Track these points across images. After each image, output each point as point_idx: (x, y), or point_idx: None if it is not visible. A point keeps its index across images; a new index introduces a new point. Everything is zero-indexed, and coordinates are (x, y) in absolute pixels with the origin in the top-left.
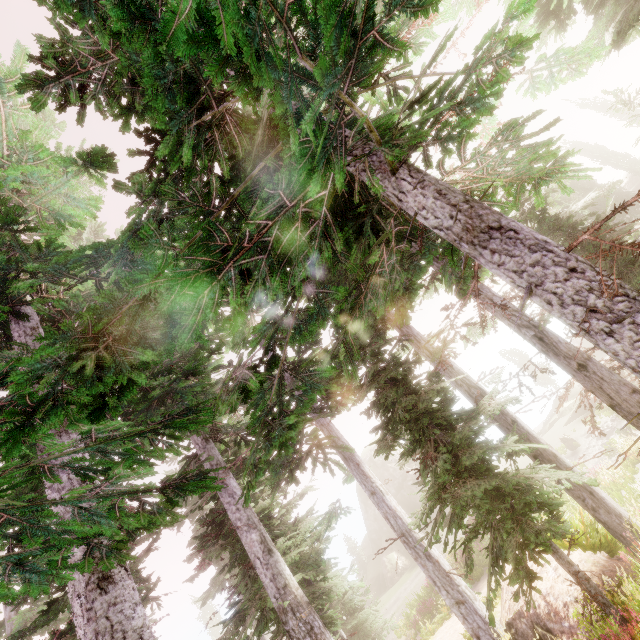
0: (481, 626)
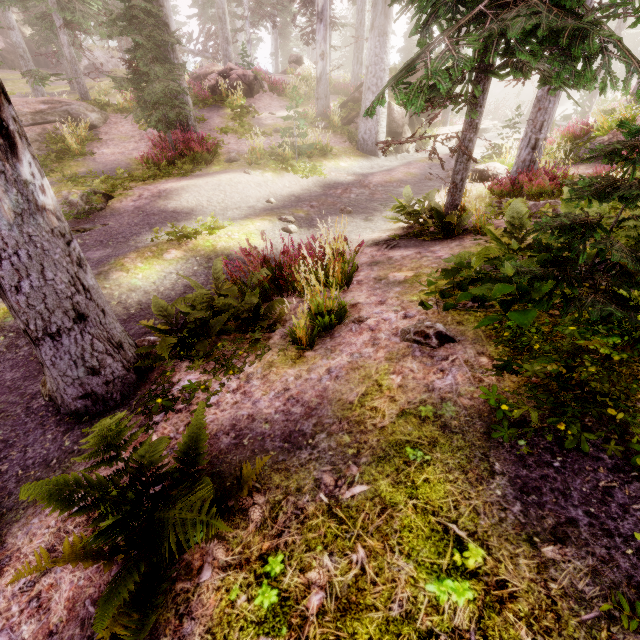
0: None
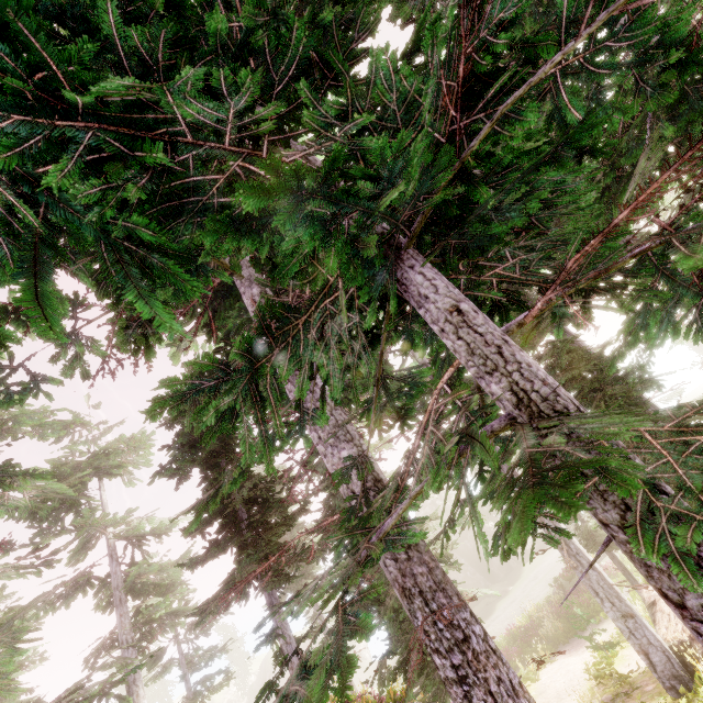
0: (653, 642)
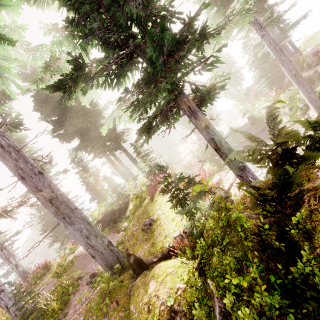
0: None
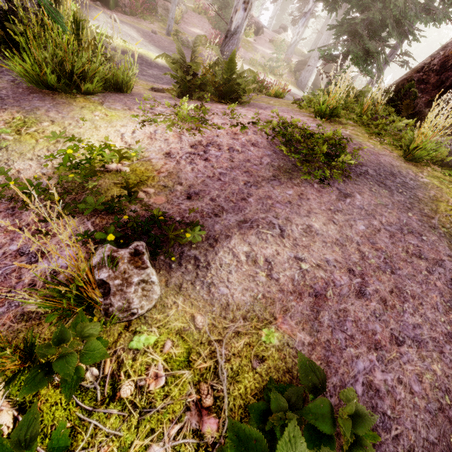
0: None
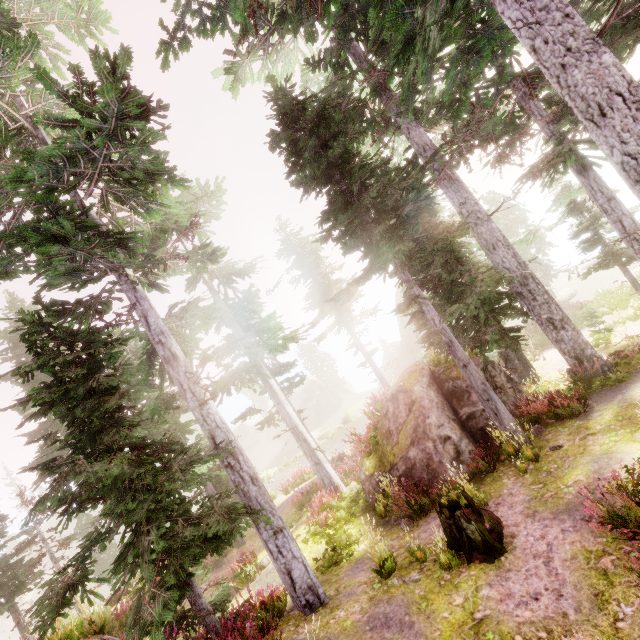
0: None
